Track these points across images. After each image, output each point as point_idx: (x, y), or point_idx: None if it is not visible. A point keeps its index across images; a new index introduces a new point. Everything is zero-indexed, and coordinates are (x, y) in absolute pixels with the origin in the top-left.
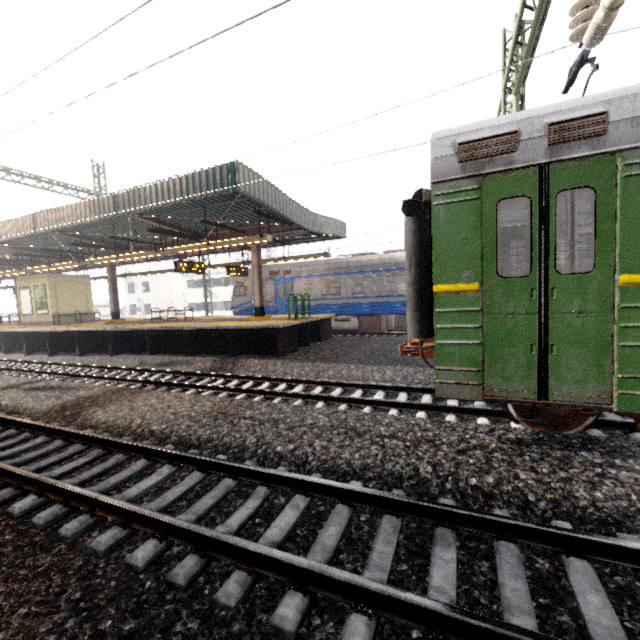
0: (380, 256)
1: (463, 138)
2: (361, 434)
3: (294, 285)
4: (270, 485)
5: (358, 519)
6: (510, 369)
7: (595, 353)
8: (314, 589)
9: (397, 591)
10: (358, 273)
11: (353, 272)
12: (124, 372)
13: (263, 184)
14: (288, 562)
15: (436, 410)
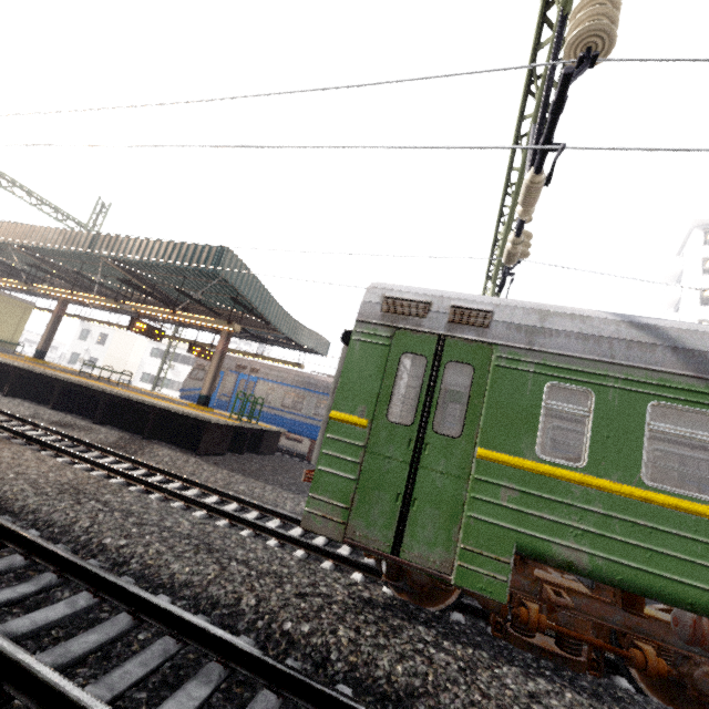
0: None
1: (391, 294)
2: (213, 551)
3: (257, 386)
4: (63, 574)
5: (136, 636)
6: (375, 514)
7: (447, 517)
8: (10, 688)
9: (97, 703)
10: (326, 395)
11: (321, 392)
12: (3, 417)
13: (249, 277)
14: (0, 648)
15: (318, 552)
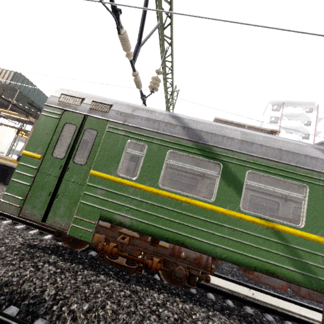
0: None
1: (67, 93)
2: None
3: None
4: None
5: None
6: (37, 202)
7: (72, 203)
8: None
9: None
10: None
11: None
12: None
13: (39, 93)
14: None
15: (33, 226)
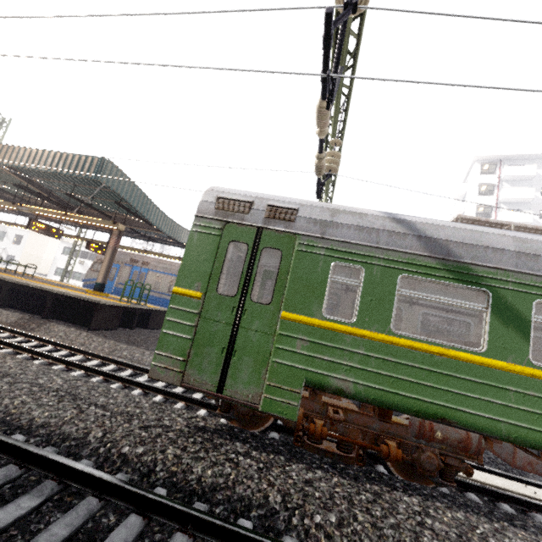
0: None
1: (224, 195)
2: (76, 399)
3: (148, 276)
4: None
5: None
6: (205, 364)
7: (258, 363)
8: None
9: None
10: None
11: None
12: None
13: (130, 185)
14: None
15: (174, 397)
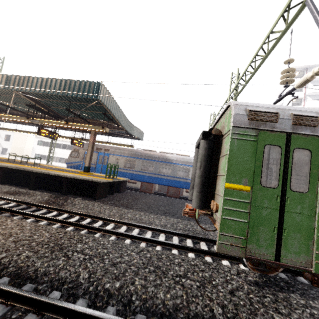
0: (159, 153)
1: (250, 108)
2: (165, 273)
3: (109, 158)
4: None
5: None
6: (261, 240)
7: (305, 237)
8: None
9: None
10: (146, 159)
11: (143, 158)
12: None
13: (112, 100)
14: None
15: (199, 252)
